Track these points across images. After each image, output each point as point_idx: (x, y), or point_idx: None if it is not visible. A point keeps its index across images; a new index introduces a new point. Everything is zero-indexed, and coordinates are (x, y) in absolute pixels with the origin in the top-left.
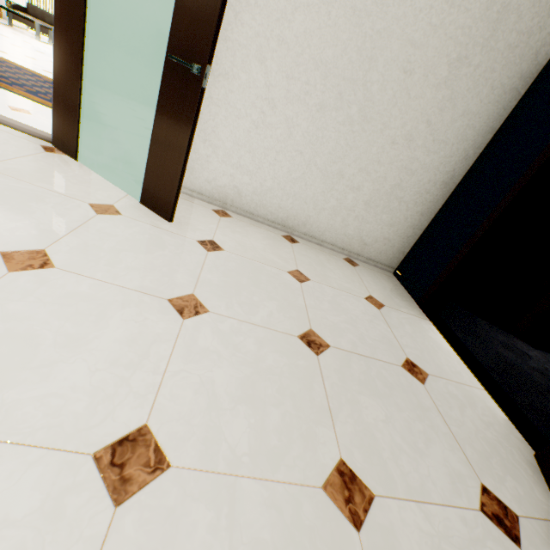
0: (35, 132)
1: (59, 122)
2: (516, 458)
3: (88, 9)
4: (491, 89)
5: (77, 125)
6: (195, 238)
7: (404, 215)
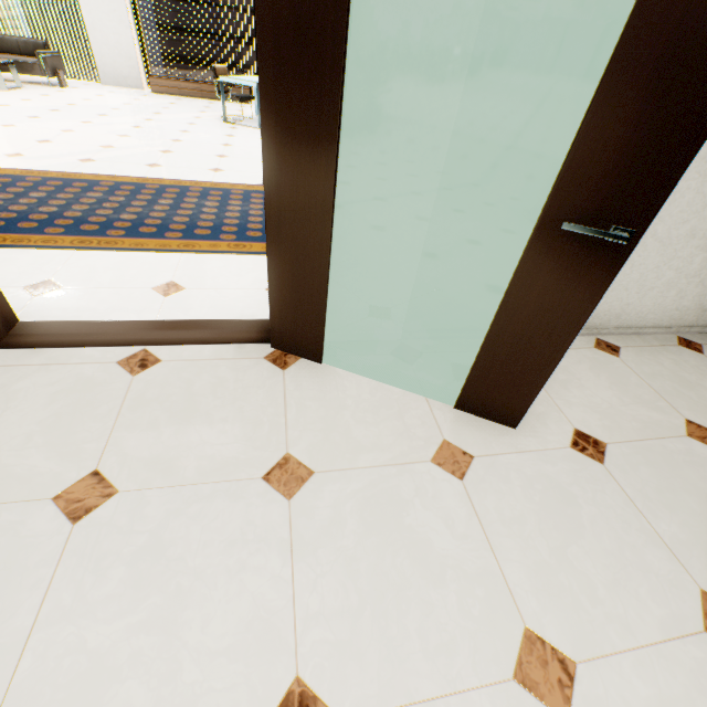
0: (232, 331)
1: (284, 320)
2: None
3: (338, 158)
4: None
5: (322, 322)
6: (563, 442)
7: None
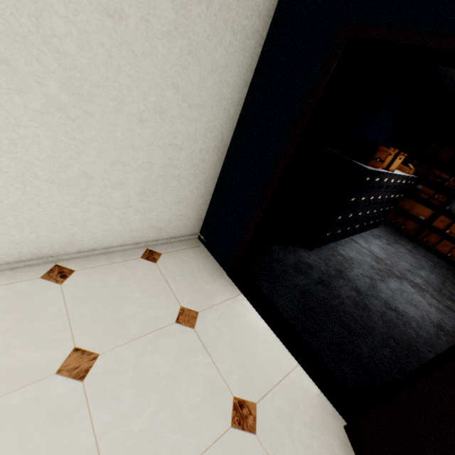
0: None
1: None
2: (336, 453)
3: None
4: (233, 34)
5: None
6: None
7: (188, 189)
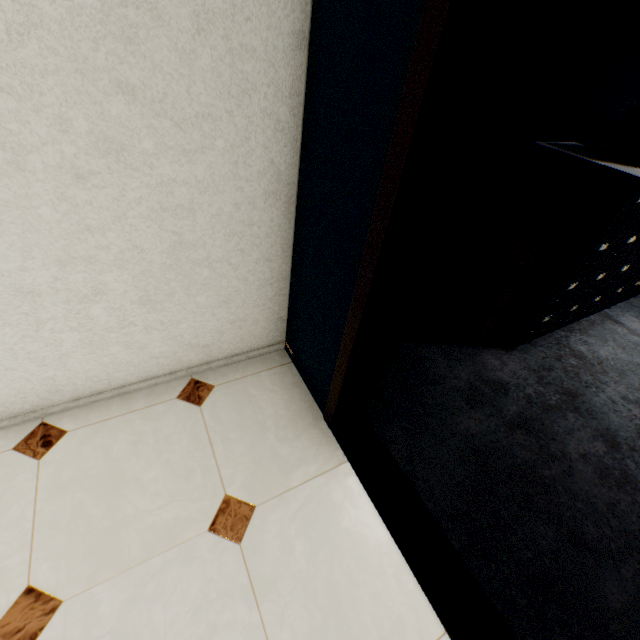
0: None
1: None
2: None
3: None
4: None
5: None
6: None
7: (236, 277)
